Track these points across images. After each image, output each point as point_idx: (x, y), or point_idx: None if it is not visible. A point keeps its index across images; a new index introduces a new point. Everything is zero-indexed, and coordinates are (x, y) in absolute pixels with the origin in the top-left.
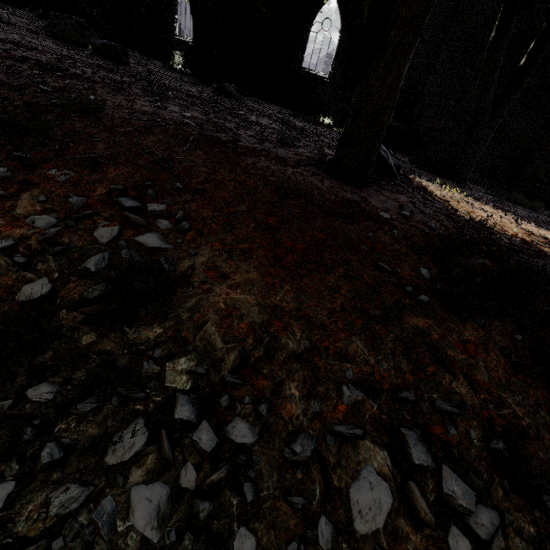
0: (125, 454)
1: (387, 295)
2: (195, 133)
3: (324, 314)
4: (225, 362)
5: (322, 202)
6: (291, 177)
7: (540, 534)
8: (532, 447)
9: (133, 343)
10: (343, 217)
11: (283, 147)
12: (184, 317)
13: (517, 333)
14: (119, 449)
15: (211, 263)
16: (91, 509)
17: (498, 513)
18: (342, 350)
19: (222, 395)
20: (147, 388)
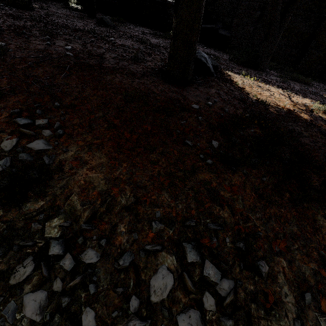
0: (21, 277)
1: (188, 161)
2: (72, 62)
3: (146, 179)
4: (83, 217)
5: (155, 102)
6: (136, 87)
7: (256, 289)
8: (261, 242)
9: (27, 212)
10: (166, 112)
11: (136, 63)
12: (58, 192)
13: (266, 175)
14: (17, 275)
15: (77, 155)
16: (2, 309)
17: (235, 281)
18: (155, 200)
19: (79, 237)
20: (35, 238)
